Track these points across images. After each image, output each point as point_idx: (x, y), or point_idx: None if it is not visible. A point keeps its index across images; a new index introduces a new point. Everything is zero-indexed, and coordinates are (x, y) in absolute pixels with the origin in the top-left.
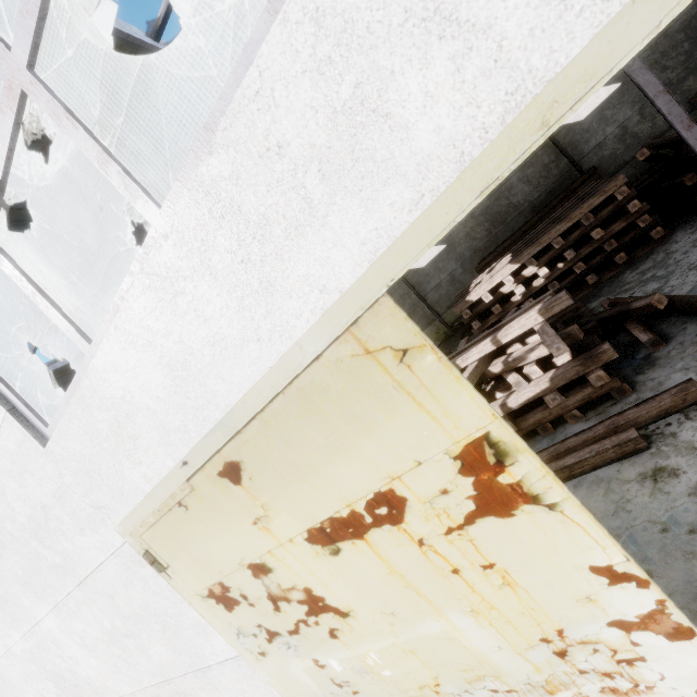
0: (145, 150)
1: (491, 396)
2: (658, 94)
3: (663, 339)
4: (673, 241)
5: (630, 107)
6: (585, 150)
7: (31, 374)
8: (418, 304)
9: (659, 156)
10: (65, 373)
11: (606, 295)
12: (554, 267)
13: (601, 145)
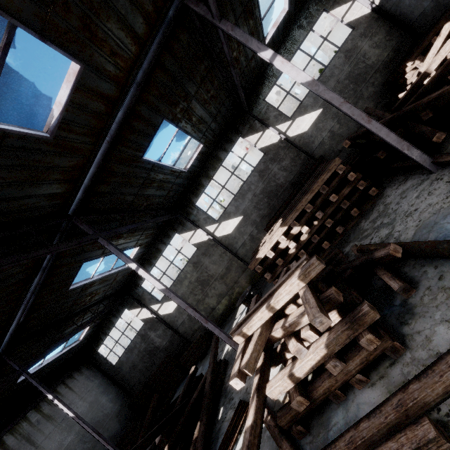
0: None
1: (283, 357)
2: (341, 104)
3: (411, 283)
4: (386, 195)
5: (331, 120)
6: (313, 147)
7: None
8: (233, 258)
9: (357, 143)
10: None
11: (353, 241)
12: (312, 224)
13: (322, 143)
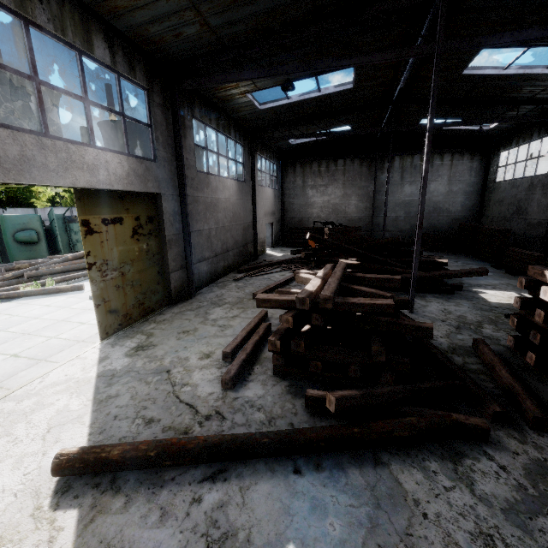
0: (257, 1)
1: None
2: None
3: (318, 413)
4: None
5: None
6: None
7: (293, 97)
8: None
9: None
10: (316, 100)
11: None
12: None
13: None
